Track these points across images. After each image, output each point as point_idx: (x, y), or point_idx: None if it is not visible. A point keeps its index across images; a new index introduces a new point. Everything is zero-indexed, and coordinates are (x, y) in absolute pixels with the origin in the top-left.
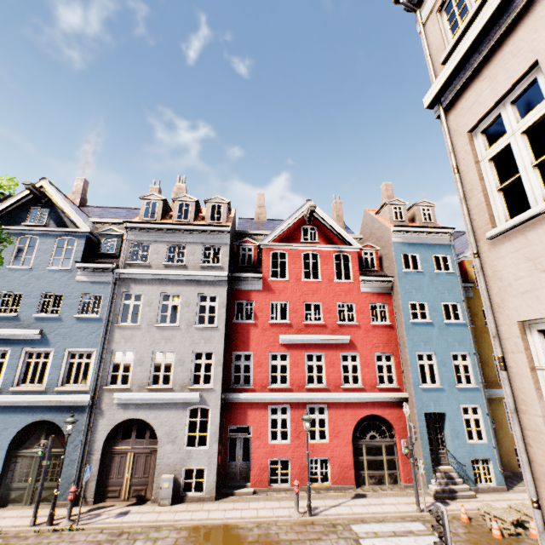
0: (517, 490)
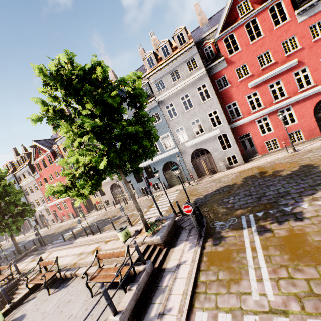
0: None
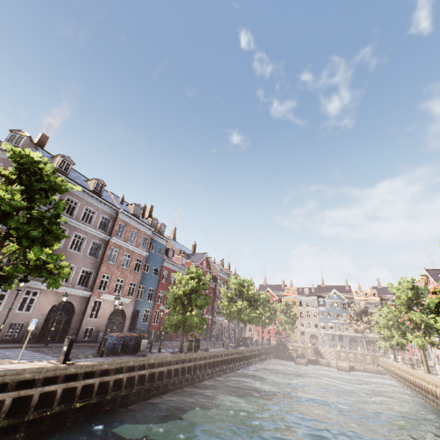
0: None
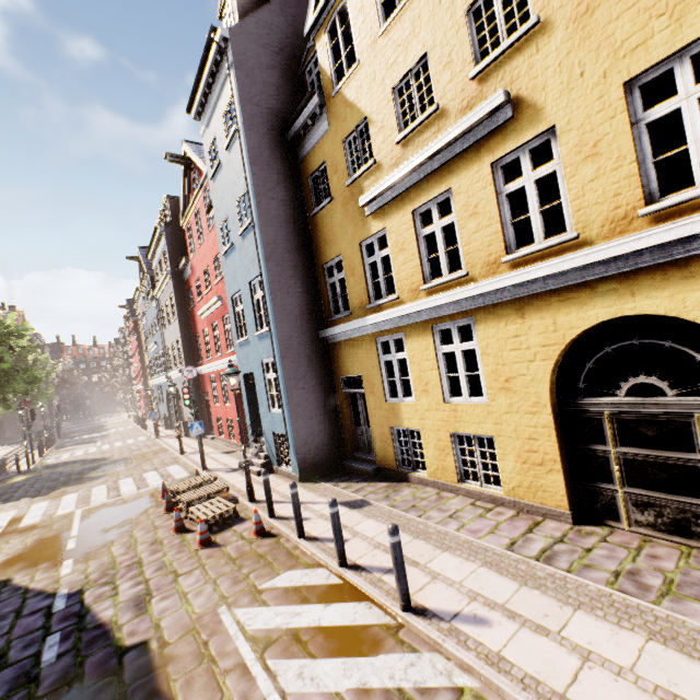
0: (316, 485)
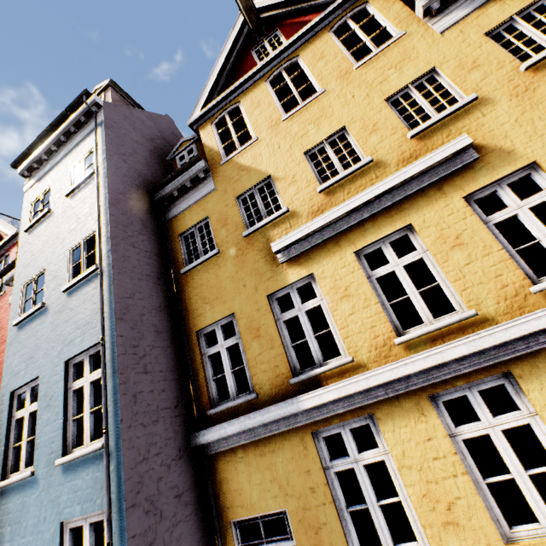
0: None
